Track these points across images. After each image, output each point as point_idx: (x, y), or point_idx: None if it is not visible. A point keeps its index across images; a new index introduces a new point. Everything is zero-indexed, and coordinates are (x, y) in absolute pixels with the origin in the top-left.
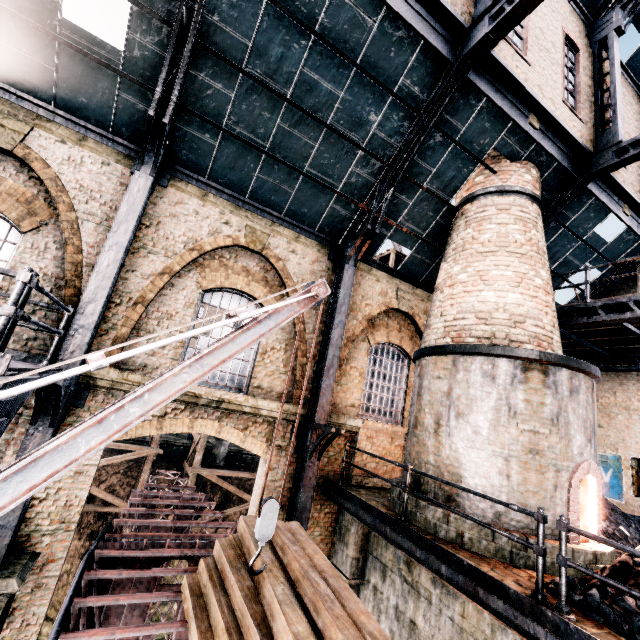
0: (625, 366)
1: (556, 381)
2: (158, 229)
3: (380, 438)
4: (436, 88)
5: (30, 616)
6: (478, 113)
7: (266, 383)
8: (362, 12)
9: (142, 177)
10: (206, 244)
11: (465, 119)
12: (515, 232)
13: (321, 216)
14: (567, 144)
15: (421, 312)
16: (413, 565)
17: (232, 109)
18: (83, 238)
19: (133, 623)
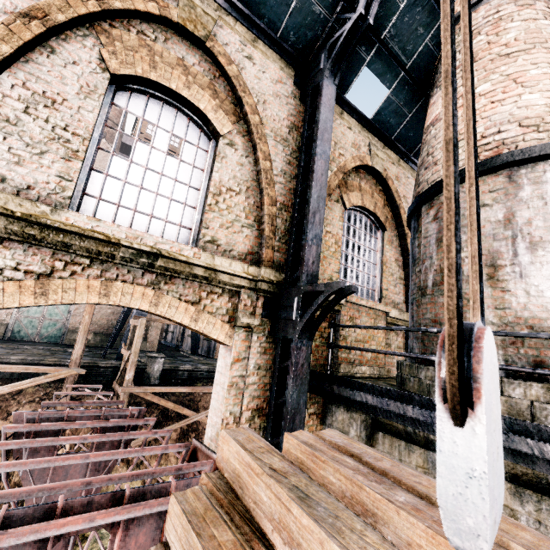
0: None
1: None
2: None
3: (363, 319)
4: None
5: None
6: None
7: (223, 238)
8: None
9: None
10: None
11: None
12: (548, 27)
13: (287, 10)
14: None
15: (393, 177)
16: None
17: None
18: None
19: None
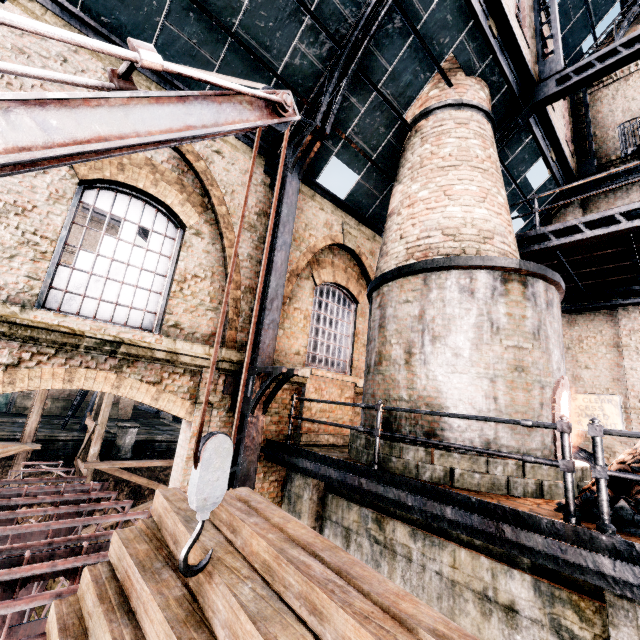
0: None
1: (535, 293)
2: None
3: (329, 390)
4: None
5: None
6: None
7: (187, 322)
8: None
9: None
10: None
11: (428, 3)
12: (476, 147)
13: None
14: (517, 66)
15: (367, 252)
16: (385, 521)
17: None
18: None
19: None
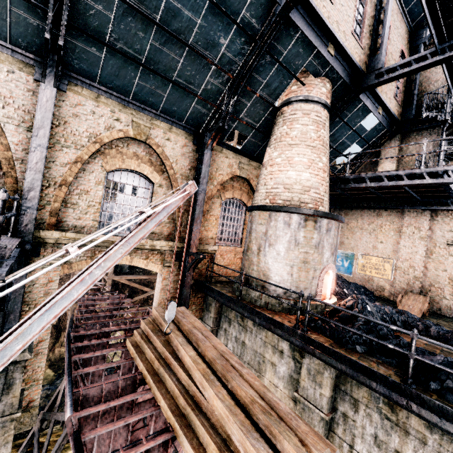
0: (364, 206)
1: (320, 226)
2: (66, 127)
3: (228, 255)
4: (267, 21)
5: (36, 368)
6: (295, 41)
7: (157, 230)
8: None
9: (47, 88)
10: (104, 137)
11: (286, 45)
12: (311, 131)
13: (187, 113)
14: (350, 66)
15: (254, 177)
16: (244, 318)
17: (112, 28)
18: (8, 138)
19: (99, 362)
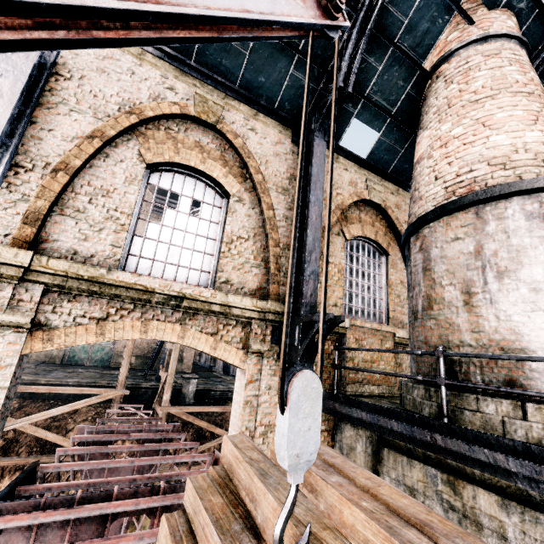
0: None
1: None
2: (82, 84)
3: (369, 340)
4: None
5: None
6: None
7: (235, 278)
8: None
9: None
10: (147, 109)
11: None
12: (513, 73)
13: (281, 88)
14: None
15: (392, 205)
16: (460, 485)
17: None
18: None
19: None
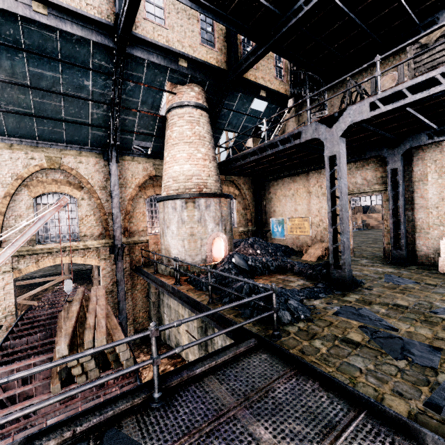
0: (280, 176)
1: (199, 204)
2: None
3: None
4: (114, 60)
5: None
6: (147, 66)
7: (88, 233)
8: (46, 32)
9: None
10: (24, 174)
11: (142, 71)
12: (187, 130)
13: (88, 139)
14: (210, 69)
15: None
16: None
17: None
18: None
19: None
